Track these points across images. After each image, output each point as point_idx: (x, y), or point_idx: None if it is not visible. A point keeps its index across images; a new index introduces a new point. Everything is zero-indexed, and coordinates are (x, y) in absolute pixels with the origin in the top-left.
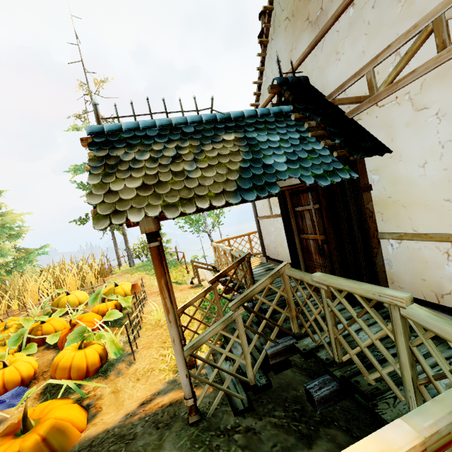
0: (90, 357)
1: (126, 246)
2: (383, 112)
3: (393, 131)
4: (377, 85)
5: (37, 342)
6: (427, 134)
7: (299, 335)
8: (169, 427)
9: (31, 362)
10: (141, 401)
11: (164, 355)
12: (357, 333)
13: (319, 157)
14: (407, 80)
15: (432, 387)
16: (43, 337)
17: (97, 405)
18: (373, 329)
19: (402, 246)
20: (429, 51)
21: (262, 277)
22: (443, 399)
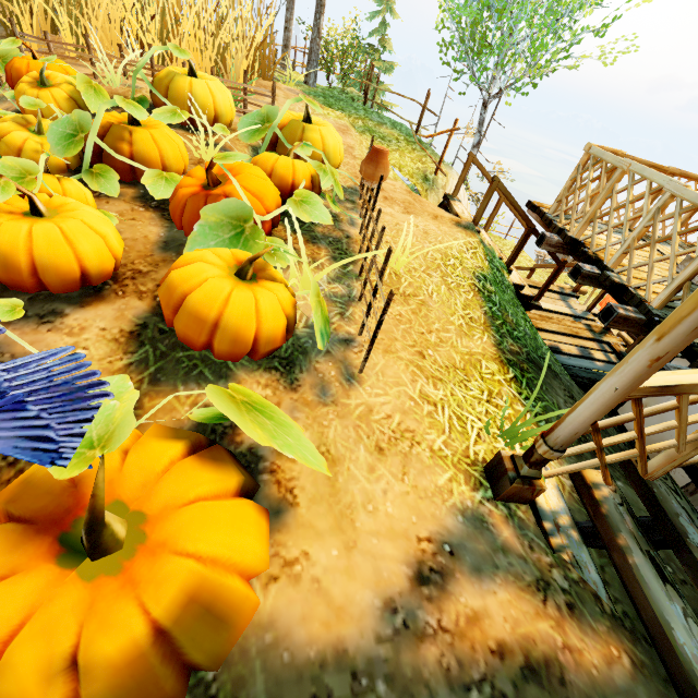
0: (267, 321)
1: (315, 22)
2: None
3: None
4: None
5: (119, 171)
6: None
7: None
8: None
9: (107, 237)
10: (410, 555)
11: (431, 402)
12: None
13: None
14: None
15: None
16: (133, 166)
17: (279, 475)
18: None
19: None
20: None
21: None
22: None
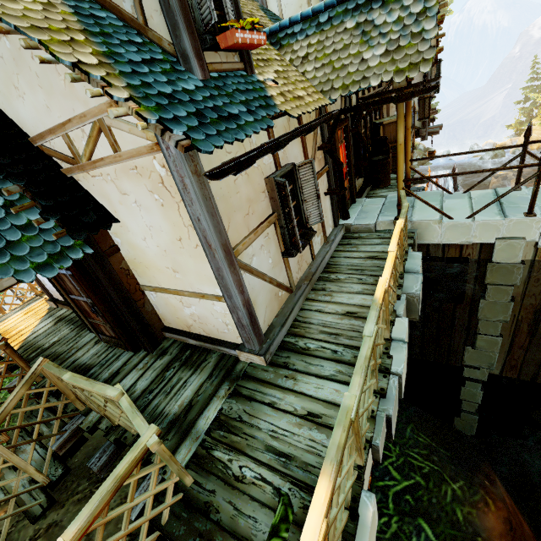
0: None
1: None
2: (97, 183)
3: (113, 204)
4: (79, 152)
5: None
6: (137, 216)
7: (86, 411)
8: None
9: None
10: None
11: None
12: (136, 384)
13: (40, 235)
14: (102, 165)
15: (171, 413)
16: None
17: None
18: (149, 373)
19: (158, 296)
20: (108, 145)
21: (50, 339)
22: (93, 499)
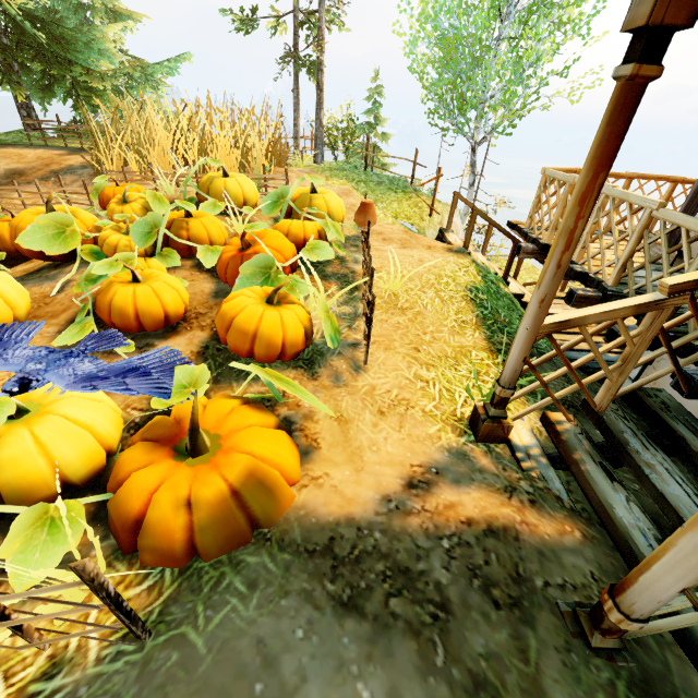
0: (290, 330)
1: (316, 116)
2: None
3: None
4: None
5: (181, 250)
6: None
7: None
8: (527, 618)
9: (179, 290)
10: (404, 473)
11: (424, 380)
12: None
13: None
14: None
15: None
16: (190, 245)
17: (307, 432)
18: None
19: None
20: None
21: None
22: None
